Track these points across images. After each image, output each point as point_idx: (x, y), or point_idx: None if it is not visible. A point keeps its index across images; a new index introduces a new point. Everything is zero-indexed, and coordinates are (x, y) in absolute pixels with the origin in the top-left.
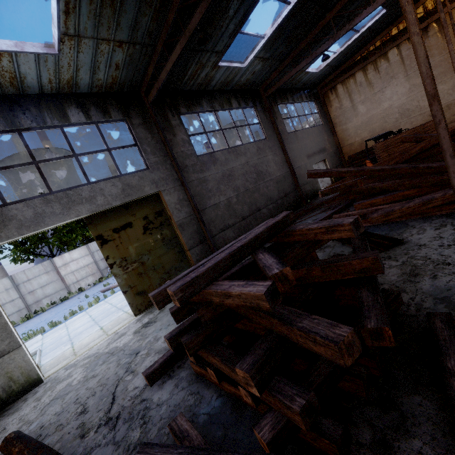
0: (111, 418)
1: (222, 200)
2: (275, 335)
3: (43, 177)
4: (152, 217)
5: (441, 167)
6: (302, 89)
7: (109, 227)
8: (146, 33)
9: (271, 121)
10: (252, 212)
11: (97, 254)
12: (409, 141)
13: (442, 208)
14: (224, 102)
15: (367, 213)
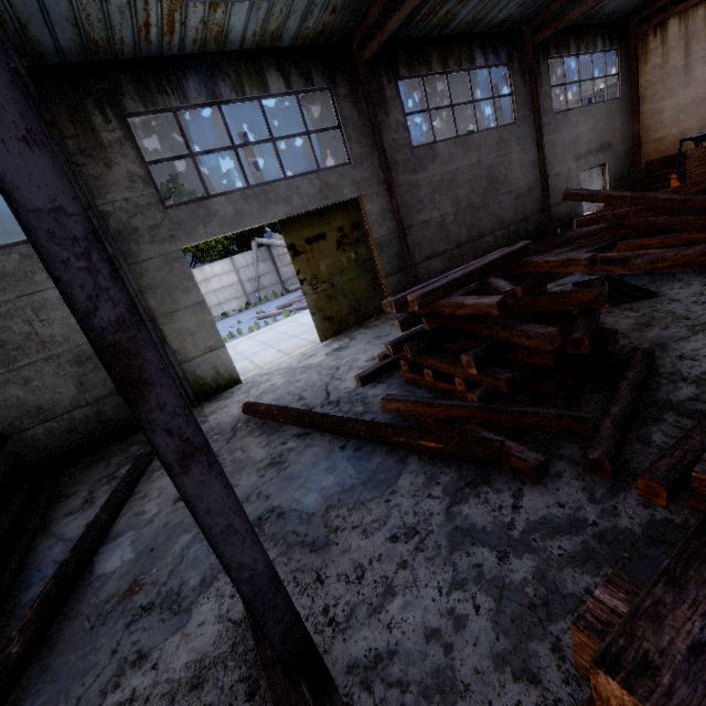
0: (332, 402)
1: (435, 216)
2: (495, 340)
3: (242, 166)
4: (348, 229)
5: None
6: (600, 27)
7: (301, 237)
8: None
9: (530, 91)
10: (470, 239)
11: (243, 272)
12: None
13: None
14: (463, 57)
15: (630, 257)
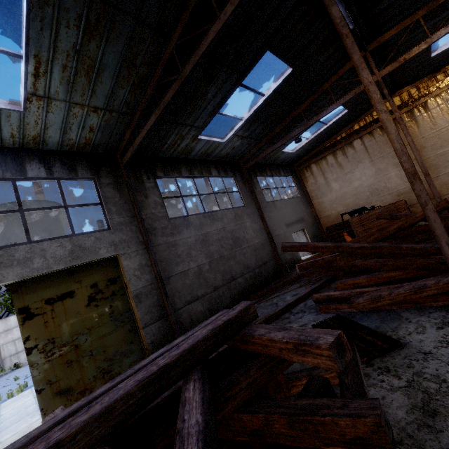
0: None
1: (193, 266)
2: None
3: None
4: (103, 284)
5: (425, 249)
6: (280, 166)
7: (41, 297)
8: (124, 103)
9: (250, 190)
10: (225, 282)
11: None
12: (384, 218)
13: (438, 298)
14: (203, 170)
15: (351, 296)
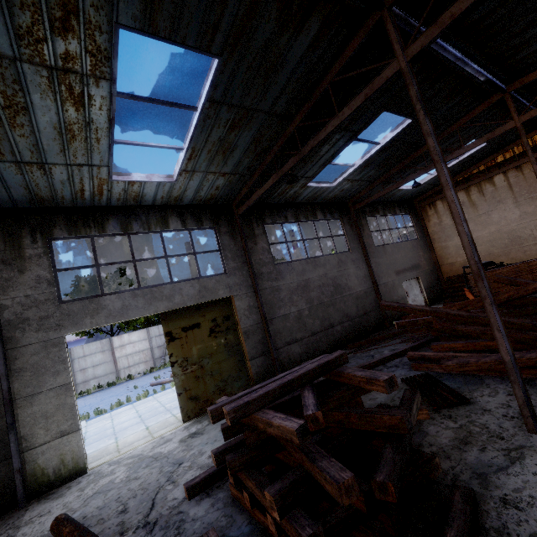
0: (149, 522)
1: (293, 311)
2: (303, 470)
3: (137, 274)
4: (220, 320)
5: (523, 324)
6: (396, 202)
7: (179, 325)
8: (247, 167)
9: (357, 233)
10: (323, 328)
11: (155, 340)
12: (502, 282)
13: (522, 371)
14: (309, 214)
15: (443, 358)
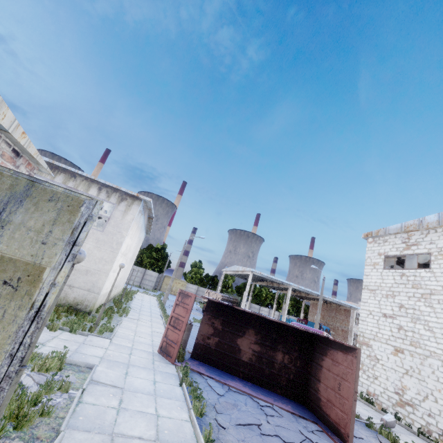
0: None
1: None
2: None
3: None
4: None
5: None
6: None
7: None
8: None
9: None
10: None
11: None
12: None
13: None
14: None
15: None
